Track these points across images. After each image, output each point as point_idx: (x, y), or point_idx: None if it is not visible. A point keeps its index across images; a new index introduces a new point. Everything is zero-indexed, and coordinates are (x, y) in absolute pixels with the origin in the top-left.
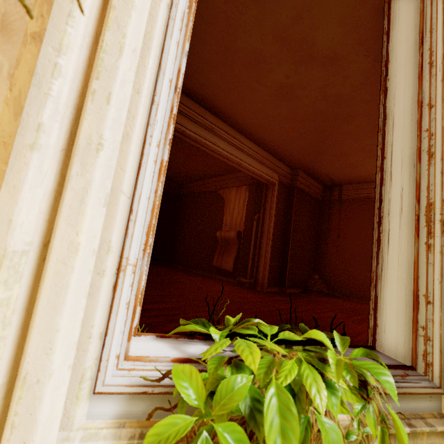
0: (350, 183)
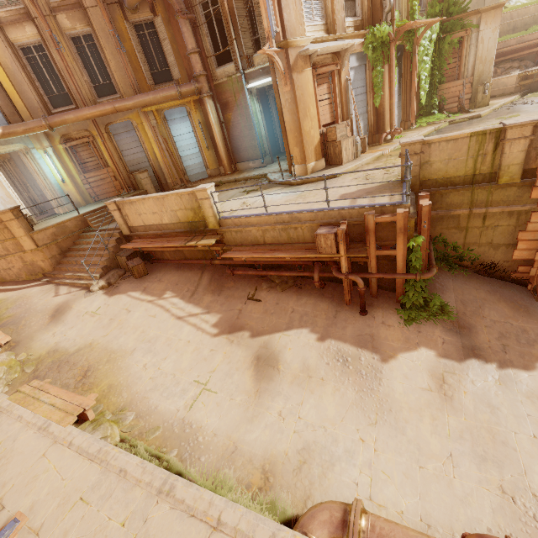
0: None
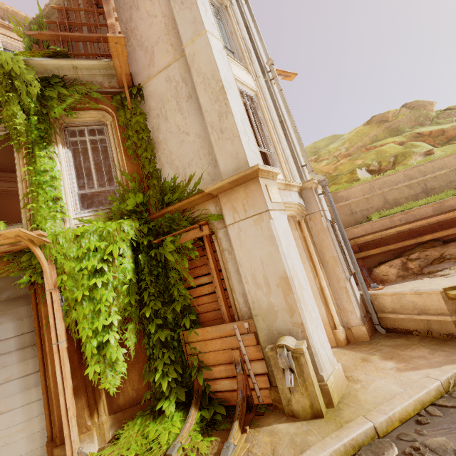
0: None
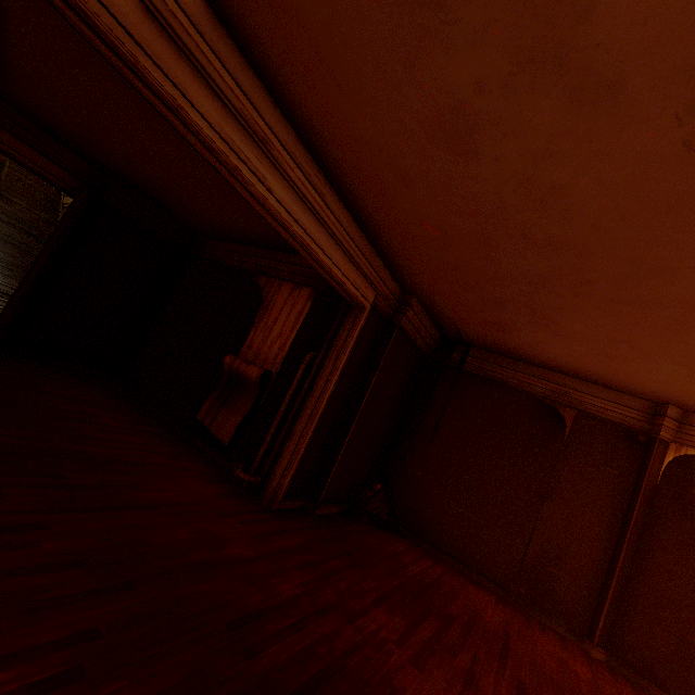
0: (484, 348)
